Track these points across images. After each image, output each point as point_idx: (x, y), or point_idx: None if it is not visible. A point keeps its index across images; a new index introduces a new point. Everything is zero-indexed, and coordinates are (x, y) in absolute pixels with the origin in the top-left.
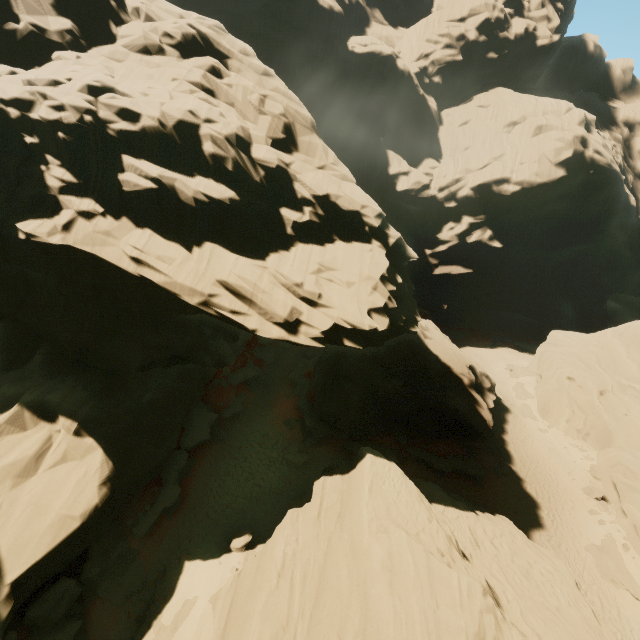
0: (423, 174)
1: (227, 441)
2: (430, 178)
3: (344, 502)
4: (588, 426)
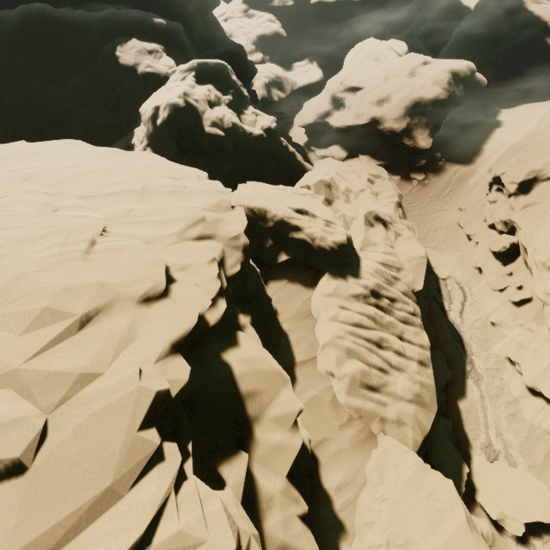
0: None
1: None
2: None
3: None
4: None
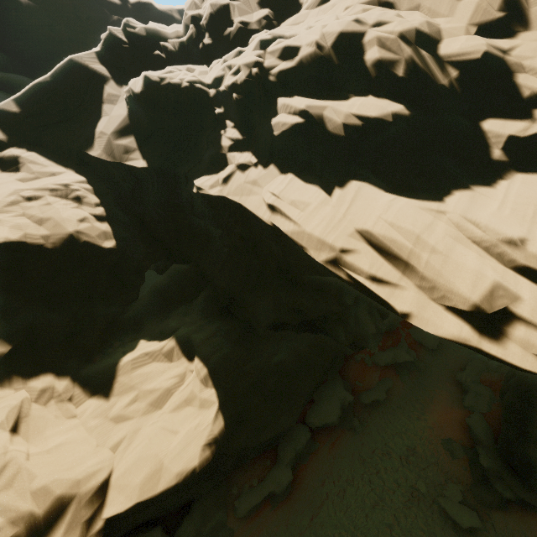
0: None
1: (359, 434)
2: None
3: None
4: None
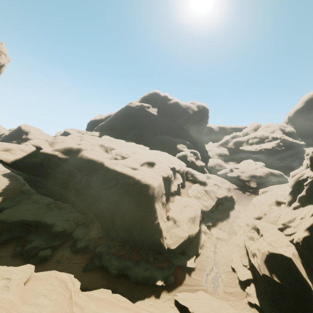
0: None
1: None
2: None
3: None
4: None
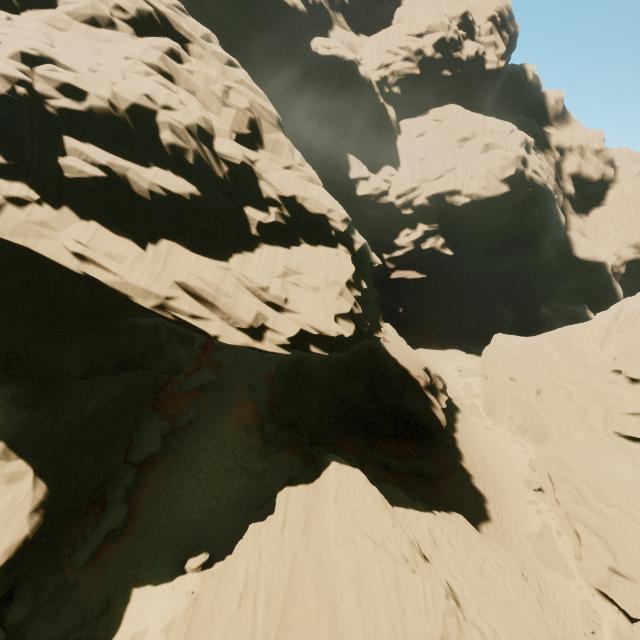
0: (382, 180)
1: (181, 451)
2: (389, 185)
3: (309, 513)
4: (527, 423)
